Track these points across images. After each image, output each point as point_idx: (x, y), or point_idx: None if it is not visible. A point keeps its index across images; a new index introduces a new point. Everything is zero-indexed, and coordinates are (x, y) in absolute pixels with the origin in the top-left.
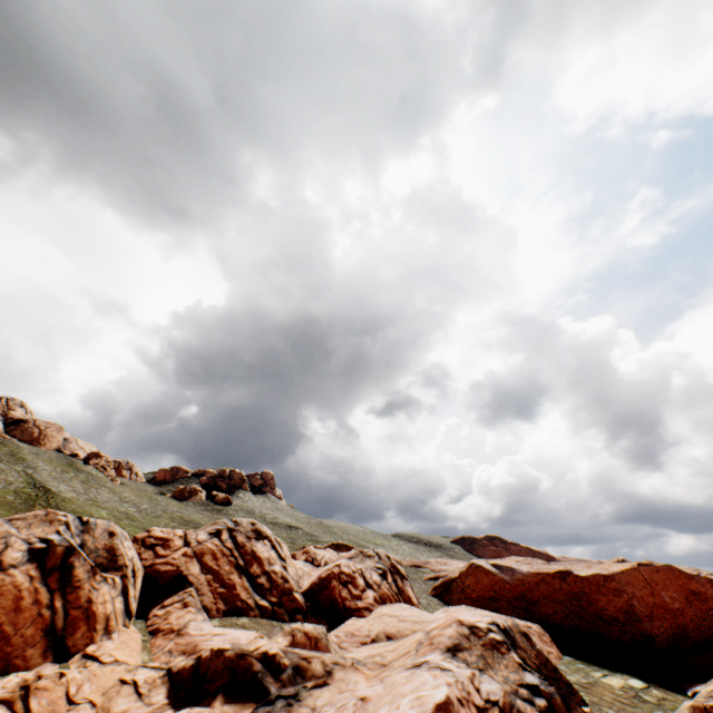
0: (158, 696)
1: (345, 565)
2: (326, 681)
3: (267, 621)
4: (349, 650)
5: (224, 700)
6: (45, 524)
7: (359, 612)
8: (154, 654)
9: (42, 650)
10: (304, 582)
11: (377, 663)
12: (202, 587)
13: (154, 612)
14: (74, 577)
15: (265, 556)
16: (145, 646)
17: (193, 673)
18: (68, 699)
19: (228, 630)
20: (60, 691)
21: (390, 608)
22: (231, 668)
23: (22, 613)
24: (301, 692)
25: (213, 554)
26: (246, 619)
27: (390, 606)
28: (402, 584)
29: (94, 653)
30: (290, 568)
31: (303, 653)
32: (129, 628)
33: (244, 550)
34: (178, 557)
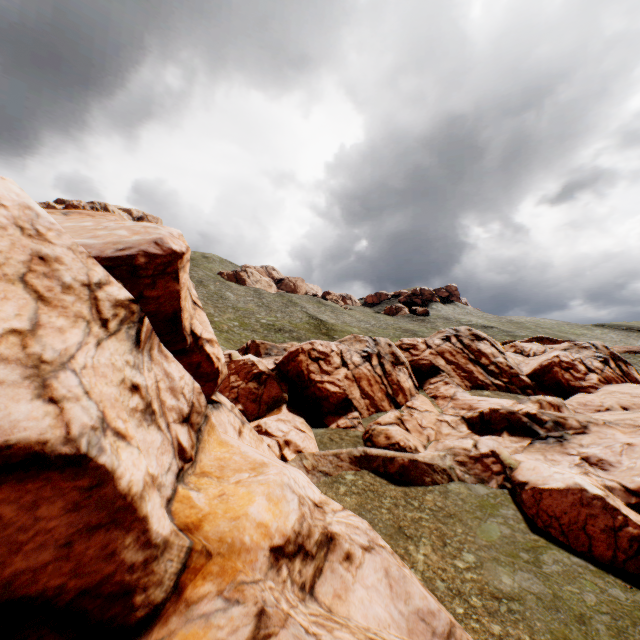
0: (463, 429)
1: (563, 356)
2: (584, 431)
3: (504, 393)
4: (584, 414)
5: (508, 434)
6: (357, 343)
7: (584, 389)
8: (442, 408)
9: (388, 403)
10: (522, 368)
11: (628, 424)
12: (450, 373)
13: (426, 386)
14: (386, 370)
15: (488, 352)
16: (433, 404)
17: (479, 420)
18: (419, 425)
19: (485, 398)
20: (414, 422)
21: (618, 388)
22: (505, 419)
23: (373, 387)
24: (564, 436)
25: (449, 352)
26: (488, 392)
27: (617, 386)
28: (626, 369)
29: (411, 406)
30: (508, 359)
31: (556, 414)
32: (419, 395)
33: (471, 349)
34: (427, 356)
